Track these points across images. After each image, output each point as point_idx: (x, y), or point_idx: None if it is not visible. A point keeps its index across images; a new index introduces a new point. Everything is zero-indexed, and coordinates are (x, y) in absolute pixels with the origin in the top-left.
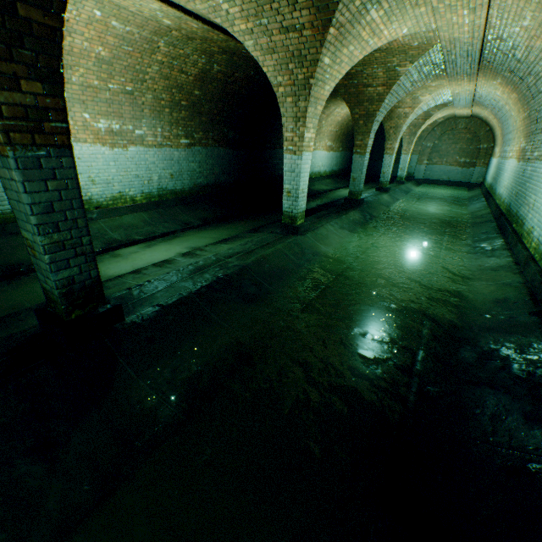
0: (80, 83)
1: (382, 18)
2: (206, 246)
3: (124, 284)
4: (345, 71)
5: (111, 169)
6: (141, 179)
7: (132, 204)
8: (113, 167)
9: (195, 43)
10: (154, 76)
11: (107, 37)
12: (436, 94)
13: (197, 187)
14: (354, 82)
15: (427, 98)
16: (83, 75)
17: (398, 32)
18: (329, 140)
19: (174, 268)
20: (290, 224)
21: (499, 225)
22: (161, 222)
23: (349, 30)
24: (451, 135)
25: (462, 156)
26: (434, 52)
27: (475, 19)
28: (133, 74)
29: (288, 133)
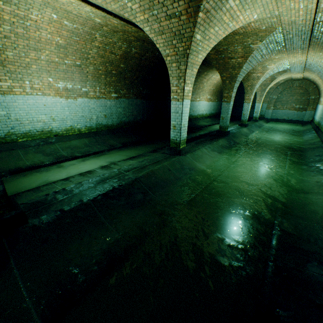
0: (46, 60)
1: (238, 6)
2: (119, 161)
3: (53, 188)
4: (213, 45)
5: (65, 112)
6: (85, 118)
7: (79, 133)
8: (67, 110)
9: (118, 35)
10: (94, 55)
11: (62, 31)
12: (279, 63)
13: (122, 123)
14: (222, 56)
15: (272, 66)
16: (48, 55)
17: (250, 18)
18: (209, 94)
19: (91, 178)
20: (175, 148)
21: None
22: (96, 144)
23: (214, 15)
24: (289, 90)
25: (297, 104)
26: (276, 33)
27: (308, 4)
28: (80, 54)
29: (173, 87)
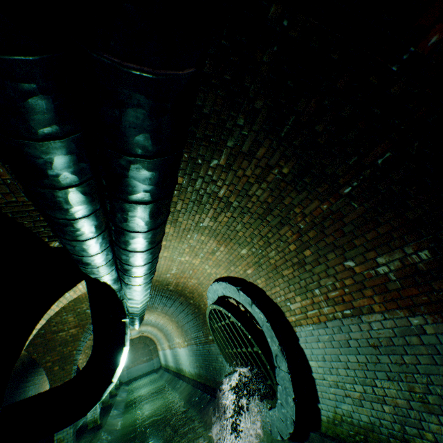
0: None
1: None
2: None
3: None
4: None
5: None
6: None
7: None
8: None
9: None
10: None
11: None
12: None
13: None
14: None
15: None
16: None
17: None
18: None
19: None
20: (95, 425)
21: (178, 377)
22: None
23: None
24: (134, 347)
25: (144, 356)
26: None
27: None
28: None
29: None
